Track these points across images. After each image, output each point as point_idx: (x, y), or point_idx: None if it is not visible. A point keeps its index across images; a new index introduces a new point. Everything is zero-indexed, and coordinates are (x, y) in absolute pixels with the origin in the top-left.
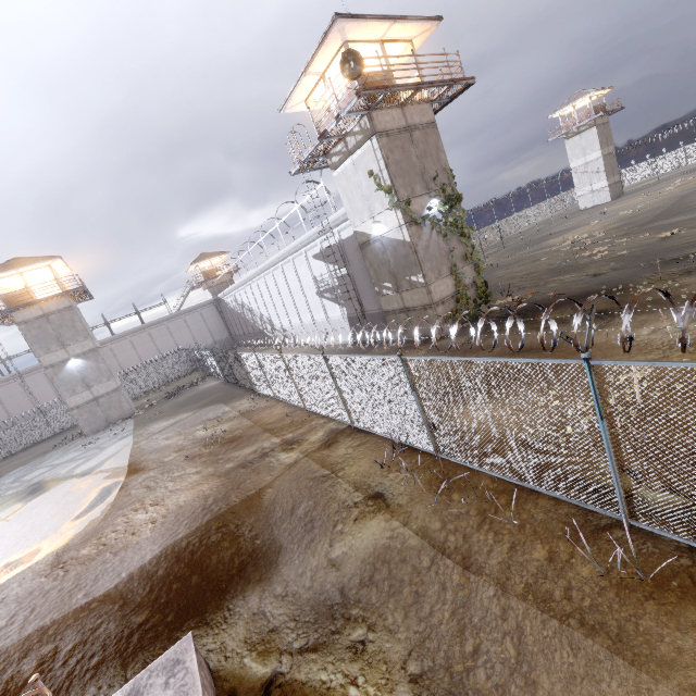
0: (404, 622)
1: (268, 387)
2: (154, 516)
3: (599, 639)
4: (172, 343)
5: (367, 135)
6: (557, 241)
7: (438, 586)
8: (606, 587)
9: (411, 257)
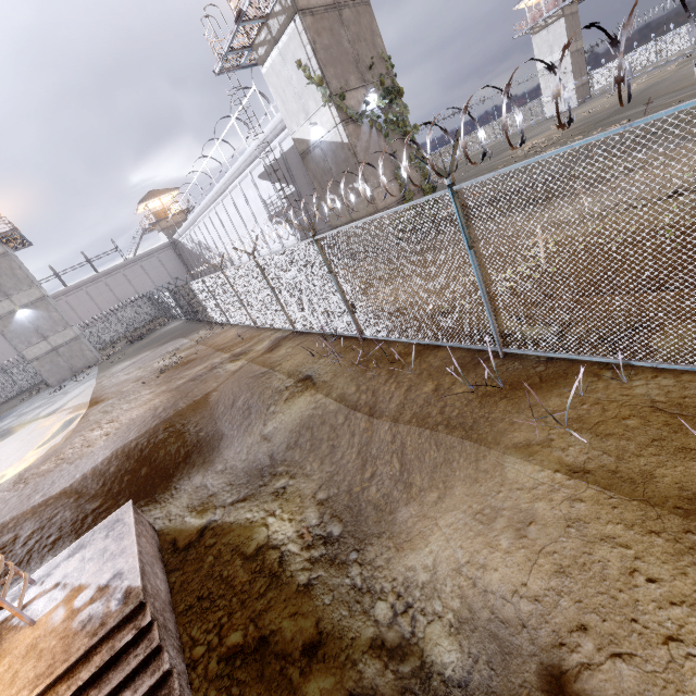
0: (318, 466)
1: (221, 314)
2: (109, 430)
3: (457, 434)
4: (132, 291)
5: (289, 14)
6: (517, 150)
7: (349, 435)
8: (473, 400)
9: (351, 160)
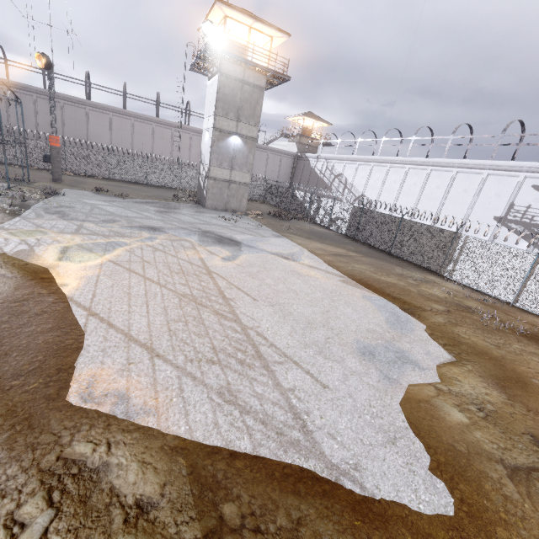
0: None
1: (504, 288)
2: None
3: None
4: None
5: None
6: None
7: None
8: None
9: None
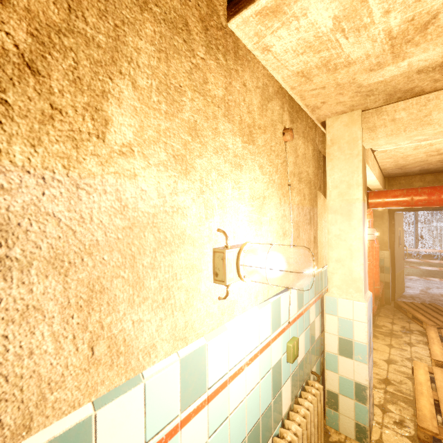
0: None
1: None
2: None
3: None
4: None
5: None
6: None
7: None
8: None
9: None
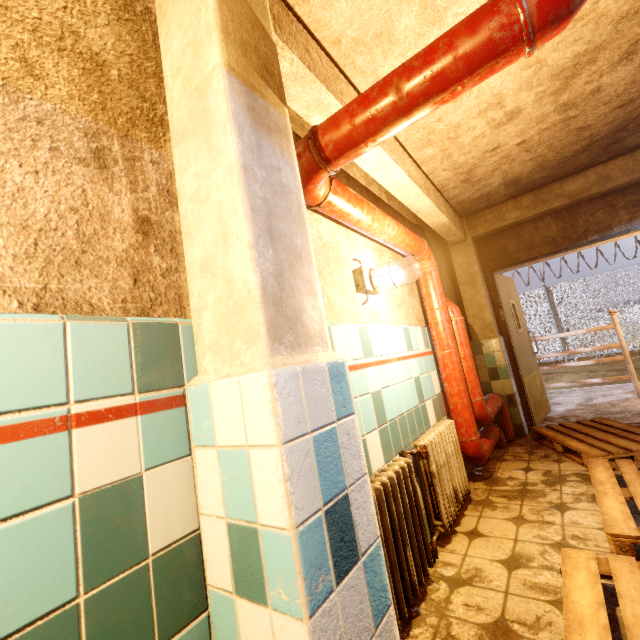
0: None
1: None
2: None
3: None
4: None
5: None
6: None
7: None
8: None
9: None
